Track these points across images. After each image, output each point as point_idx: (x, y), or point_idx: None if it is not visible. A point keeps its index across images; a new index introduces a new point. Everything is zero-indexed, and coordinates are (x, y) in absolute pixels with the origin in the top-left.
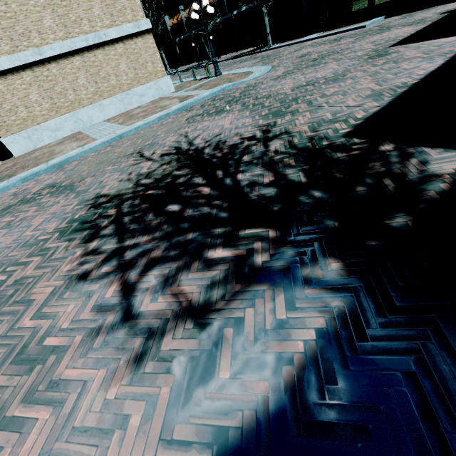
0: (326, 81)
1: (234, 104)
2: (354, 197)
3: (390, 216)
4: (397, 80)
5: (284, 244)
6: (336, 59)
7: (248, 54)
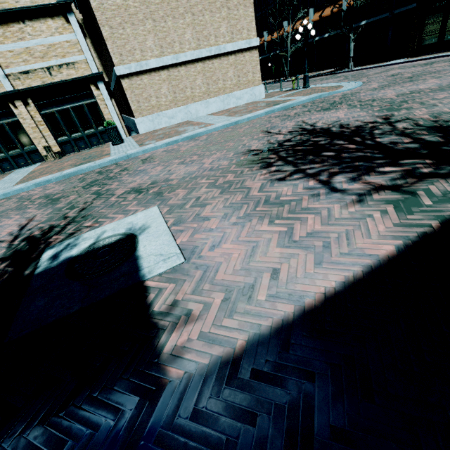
0: (432, 91)
1: (338, 105)
2: None
3: None
4: None
5: (442, 165)
6: (435, 77)
7: (327, 74)
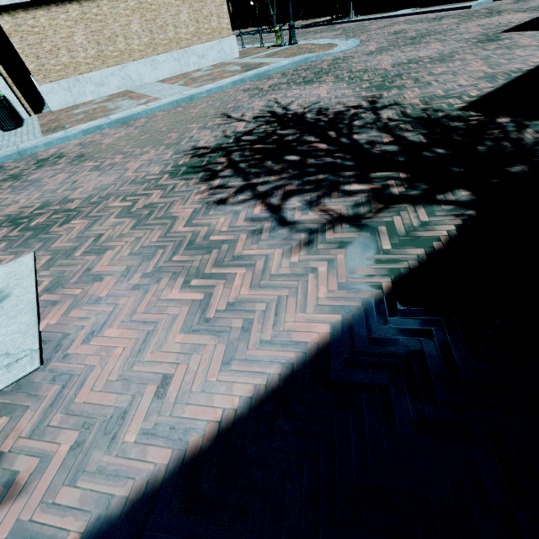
0: (432, 61)
1: (324, 75)
2: (475, 153)
3: (509, 166)
4: (512, 65)
5: (416, 182)
6: (439, 40)
7: (323, 24)
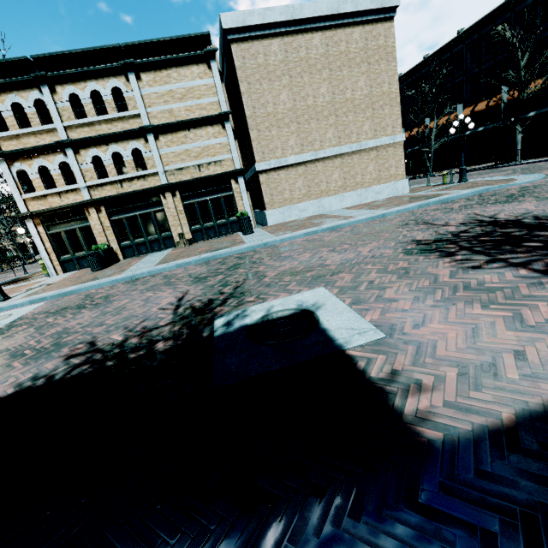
0: None
1: (519, 197)
2: None
3: None
4: None
5: None
6: None
7: (485, 168)
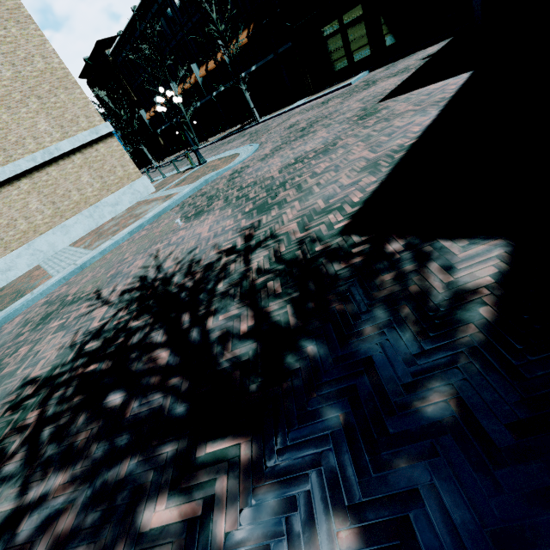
0: (316, 155)
1: (216, 200)
2: (362, 348)
3: (420, 390)
4: (393, 142)
5: (262, 480)
6: (325, 125)
7: (236, 132)
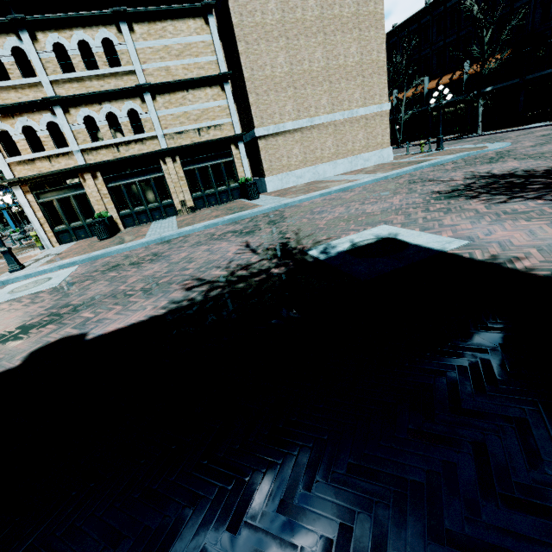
0: None
1: (500, 159)
2: None
3: None
4: None
5: None
6: None
7: (451, 140)
